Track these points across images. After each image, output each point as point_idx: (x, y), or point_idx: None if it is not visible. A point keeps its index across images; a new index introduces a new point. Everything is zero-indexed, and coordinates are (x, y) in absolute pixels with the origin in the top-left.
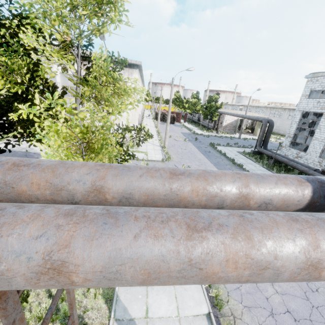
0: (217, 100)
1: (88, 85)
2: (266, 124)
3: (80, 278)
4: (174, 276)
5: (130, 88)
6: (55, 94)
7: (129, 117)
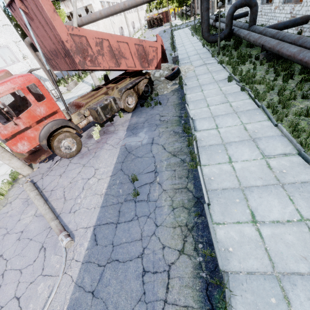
0: None
1: None
2: None
3: None
4: None
5: (61, 14)
6: None
7: (104, 31)
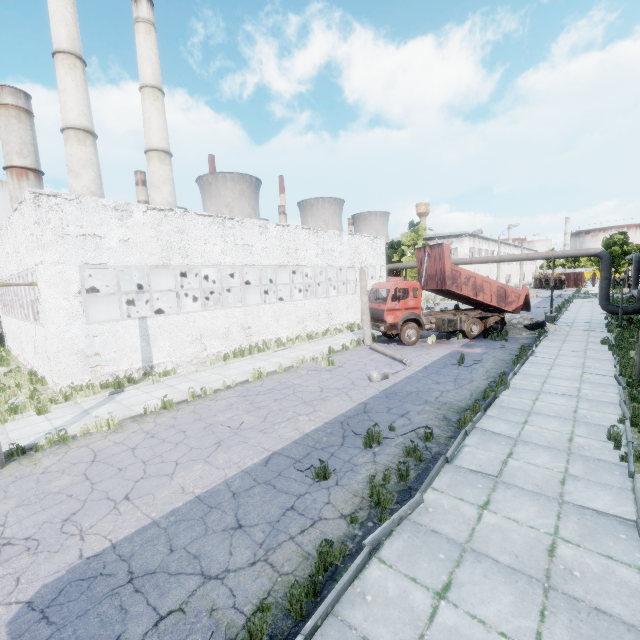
0: (626, 242)
1: (414, 254)
2: (636, 260)
3: (407, 265)
4: (413, 265)
5: None
6: (407, 257)
7: None
